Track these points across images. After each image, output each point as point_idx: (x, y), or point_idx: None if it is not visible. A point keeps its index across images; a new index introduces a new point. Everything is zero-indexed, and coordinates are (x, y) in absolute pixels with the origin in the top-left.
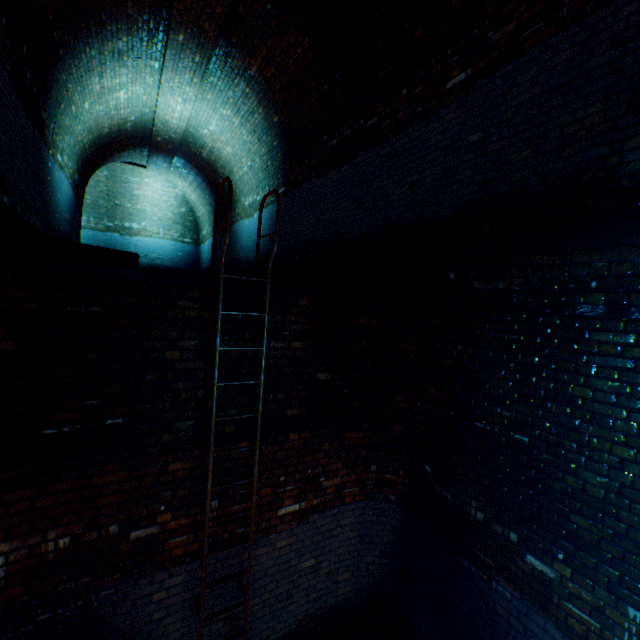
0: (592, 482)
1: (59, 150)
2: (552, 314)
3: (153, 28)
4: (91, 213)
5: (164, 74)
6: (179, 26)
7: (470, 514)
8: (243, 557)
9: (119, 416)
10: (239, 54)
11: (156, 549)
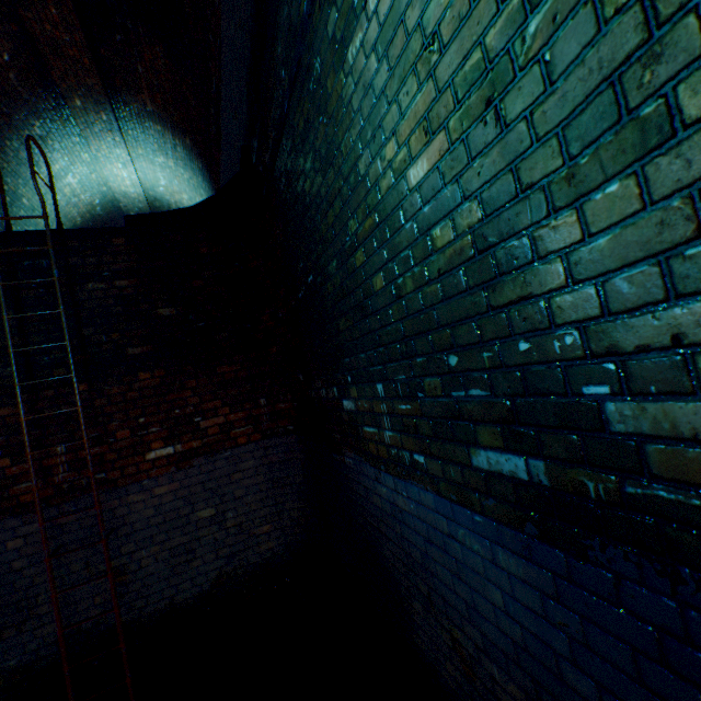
0: (334, 273)
1: None
2: (284, 132)
3: (55, 105)
4: None
5: (91, 145)
6: (70, 92)
7: (322, 398)
8: (113, 505)
9: None
10: (131, 96)
11: (1, 495)
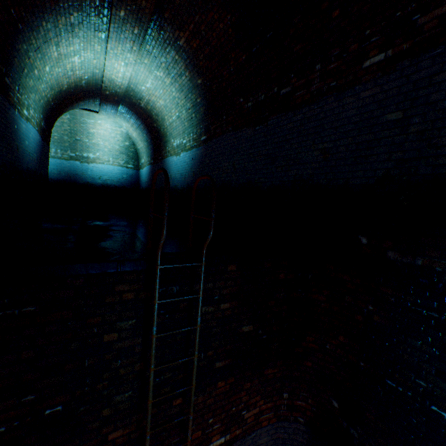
0: None
1: (25, 106)
2: None
3: (99, 5)
4: (58, 146)
5: (109, 43)
6: (120, 3)
7: None
8: None
9: (58, 404)
10: (170, 27)
11: None
